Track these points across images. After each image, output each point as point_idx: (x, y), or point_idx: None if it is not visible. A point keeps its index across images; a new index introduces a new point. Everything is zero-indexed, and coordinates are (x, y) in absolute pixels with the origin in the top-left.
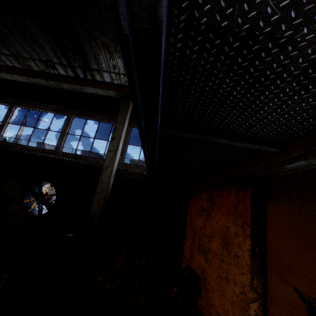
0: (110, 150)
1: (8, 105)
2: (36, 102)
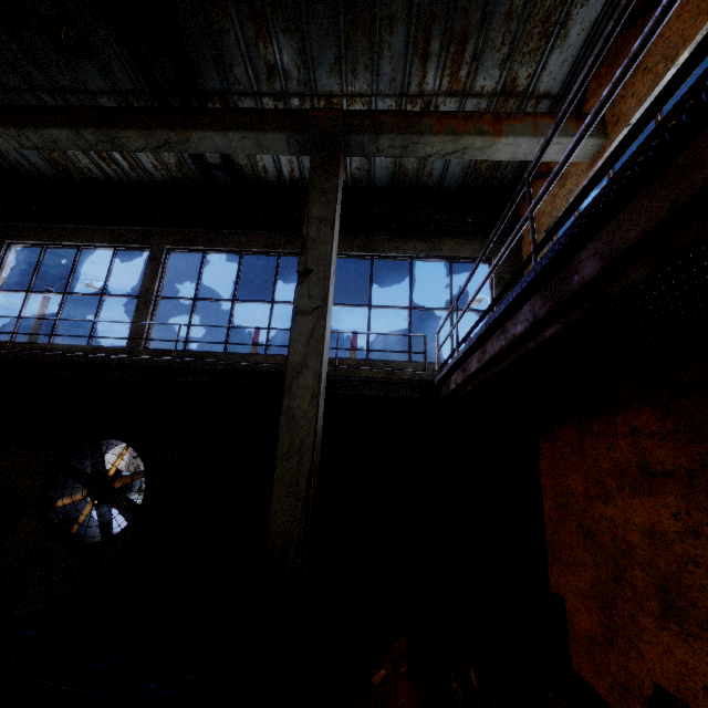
0: (302, 311)
1: None
2: (63, 225)
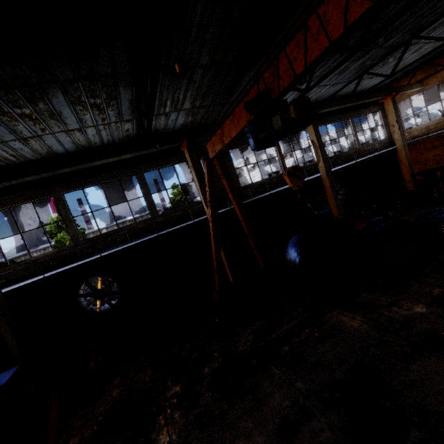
0: (402, 135)
1: None
2: None
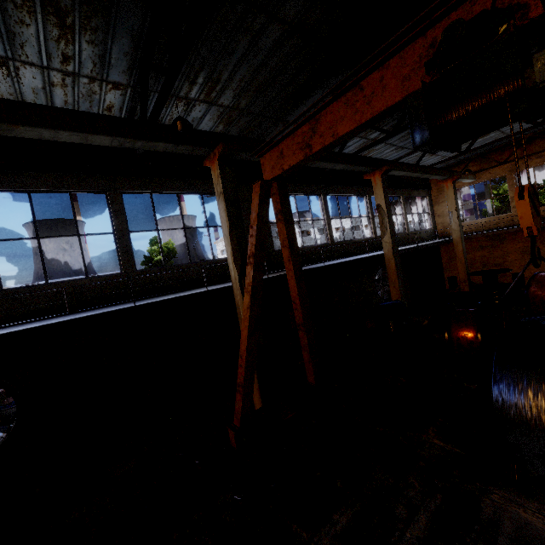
0: (460, 225)
1: (319, 195)
2: (342, 186)
